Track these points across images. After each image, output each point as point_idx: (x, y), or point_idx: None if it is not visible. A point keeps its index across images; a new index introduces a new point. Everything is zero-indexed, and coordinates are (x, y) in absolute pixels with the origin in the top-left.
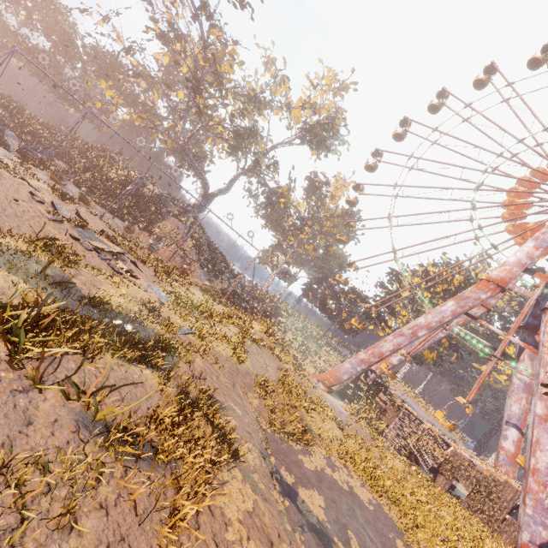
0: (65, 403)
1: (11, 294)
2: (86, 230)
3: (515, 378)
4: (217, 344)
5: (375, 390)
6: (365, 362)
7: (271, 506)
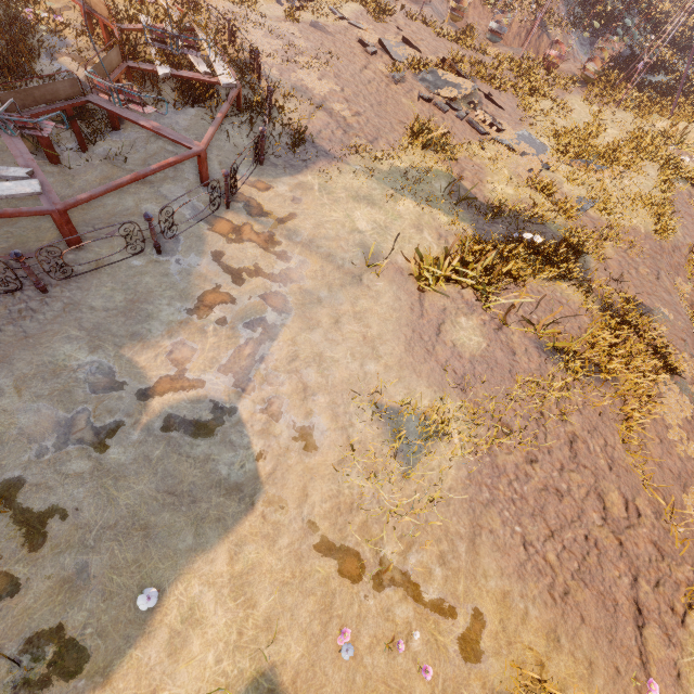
0: (524, 334)
1: (443, 234)
2: (427, 71)
3: None
4: (631, 215)
5: None
6: None
7: None
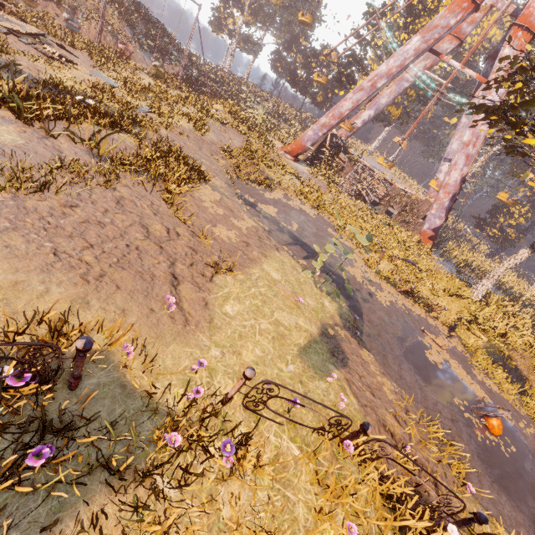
0: (75, 146)
1: None
2: None
3: (463, 118)
4: (178, 120)
5: (336, 152)
6: (326, 126)
7: (233, 202)
